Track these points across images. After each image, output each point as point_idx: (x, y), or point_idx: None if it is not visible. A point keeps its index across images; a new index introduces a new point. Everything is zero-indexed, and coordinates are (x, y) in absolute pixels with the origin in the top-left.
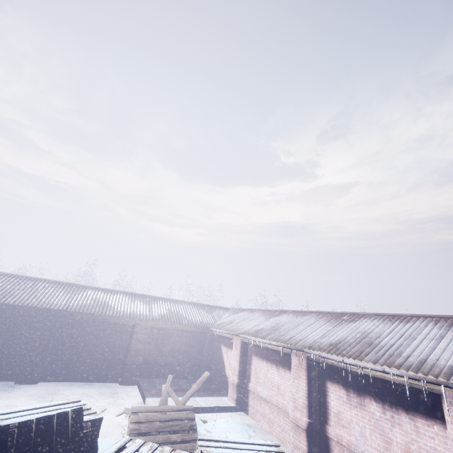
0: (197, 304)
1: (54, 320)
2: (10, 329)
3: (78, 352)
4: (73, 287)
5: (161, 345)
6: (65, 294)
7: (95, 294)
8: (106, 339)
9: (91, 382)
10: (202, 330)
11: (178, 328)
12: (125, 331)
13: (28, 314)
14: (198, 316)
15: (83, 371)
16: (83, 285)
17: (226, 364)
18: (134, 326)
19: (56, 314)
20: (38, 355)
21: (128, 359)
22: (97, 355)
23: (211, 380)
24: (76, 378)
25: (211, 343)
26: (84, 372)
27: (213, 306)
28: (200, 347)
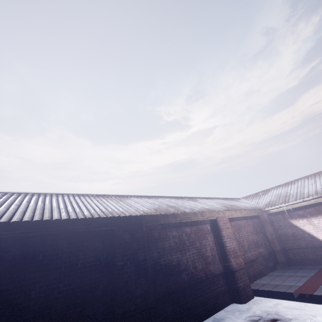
0: (220, 198)
1: (139, 232)
2: (71, 270)
3: (178, 277)
4: (112, 198)
5: (239, 239)
6: (117, 202)
7: (144, 200)
8: (196, 247)
9: (209, 317)
10: (260, 214)
11: (245, 215)
12: (207, 231)
13: (92, 235)
14: (240, 204)
15: (195, 303)
16: (119, 195)
17: (320, 235)
18: (216, 221)
19: (138, 223)
20: (142, 300)
21: (234, 265)
22: (198, 273)
23: (294, 263)
24: (192, 319)
25: (272, 225)
26: (196, 305)
27: (230, 198)
28: (263, 232)
